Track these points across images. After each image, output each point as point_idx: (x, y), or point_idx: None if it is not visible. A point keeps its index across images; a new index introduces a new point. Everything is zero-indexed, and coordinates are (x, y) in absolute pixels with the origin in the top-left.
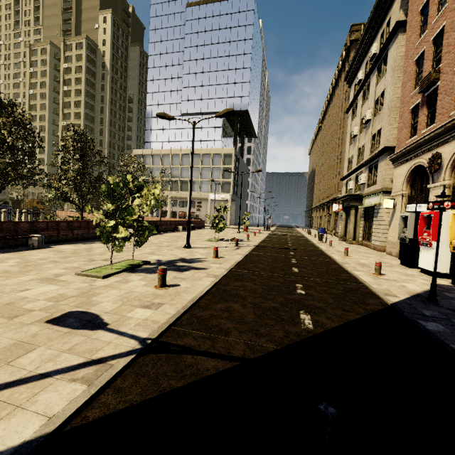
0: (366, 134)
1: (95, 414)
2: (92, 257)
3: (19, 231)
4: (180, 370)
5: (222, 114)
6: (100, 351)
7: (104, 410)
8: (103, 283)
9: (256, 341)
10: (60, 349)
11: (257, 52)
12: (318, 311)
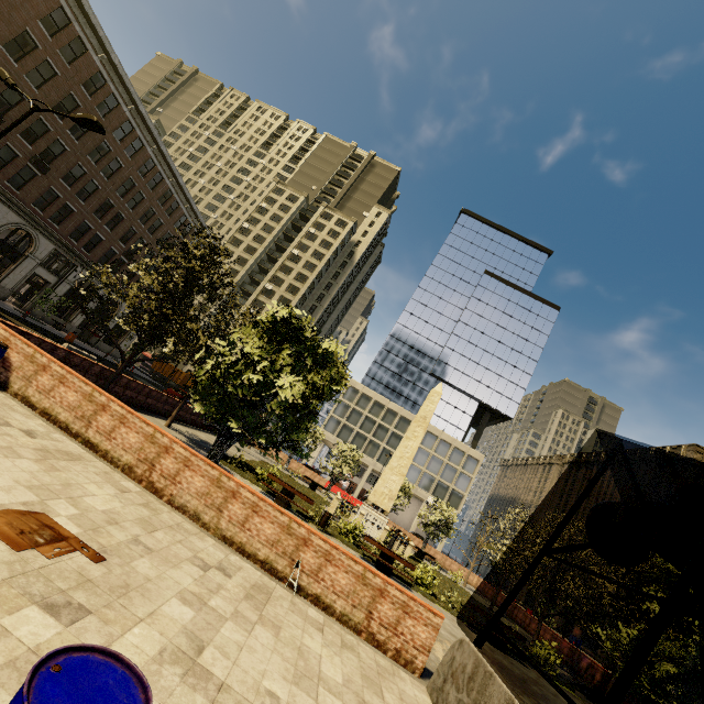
0: None
1: None
2: None
3: None
4: None
5: None
6: None
7: None
8: None
9: None
10: None
11: None
12: None
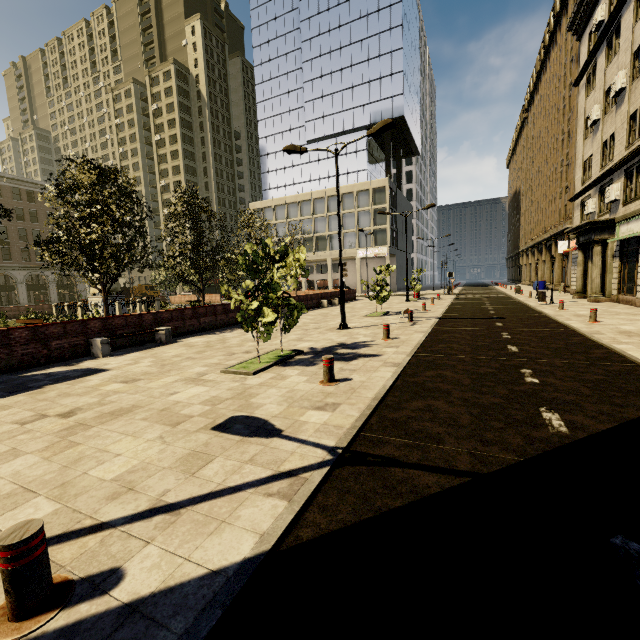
0: (617, 114)
1: (308, 534)
2: (230, 350)
3: (144, 325)
4: (391, 487)
5: (377, 131)
6: (286, 462)
7: (316, 530)
8: (256, 381)
9: (484, 451)
10: (240, 460)
11: (411, 20)
12: (570, 408)
